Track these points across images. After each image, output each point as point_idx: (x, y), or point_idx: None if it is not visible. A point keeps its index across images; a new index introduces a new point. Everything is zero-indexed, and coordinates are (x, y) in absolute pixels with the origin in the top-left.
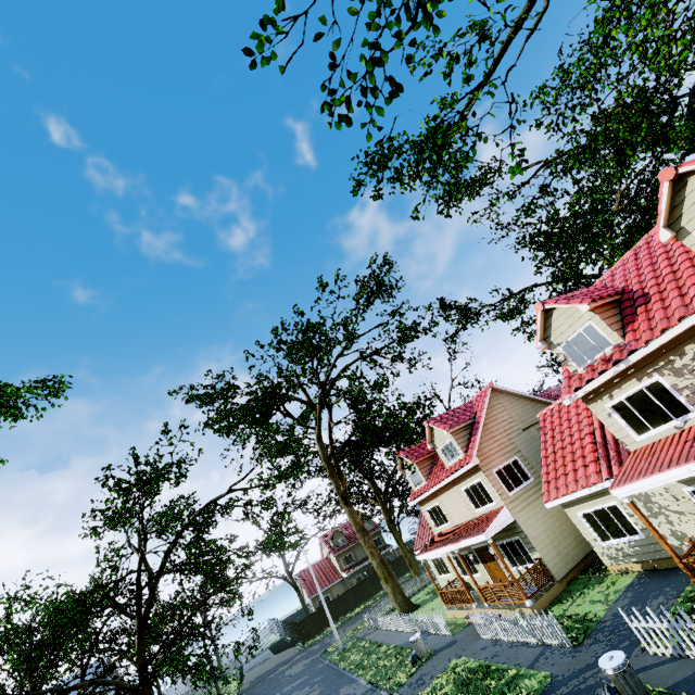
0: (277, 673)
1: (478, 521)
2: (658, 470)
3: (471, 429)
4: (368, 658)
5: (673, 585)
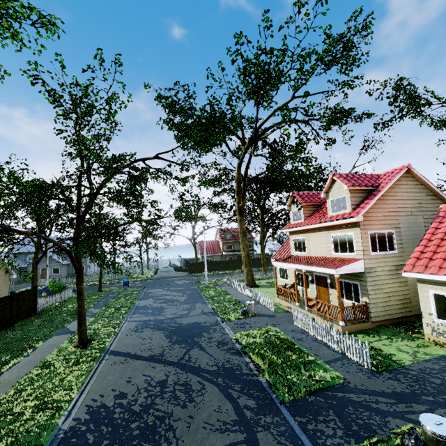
0: (171, 279)
1: (332, 260)
2: None
3: (368, 194)
4: (218, 297)
5: None
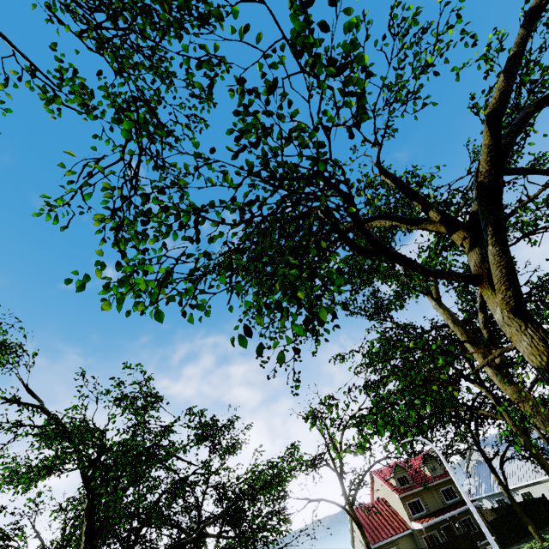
0: None
1: None
2: None
3: None
4: None
5: None
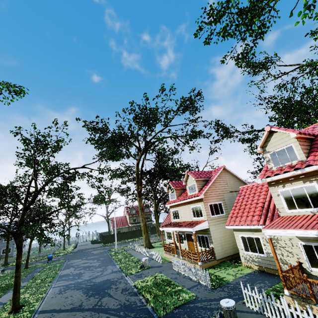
0: (88, 251)
1: (192, 222)
2: (293, 228)
3: (206, 182)
4: (124, 259)
5: (270, 281)
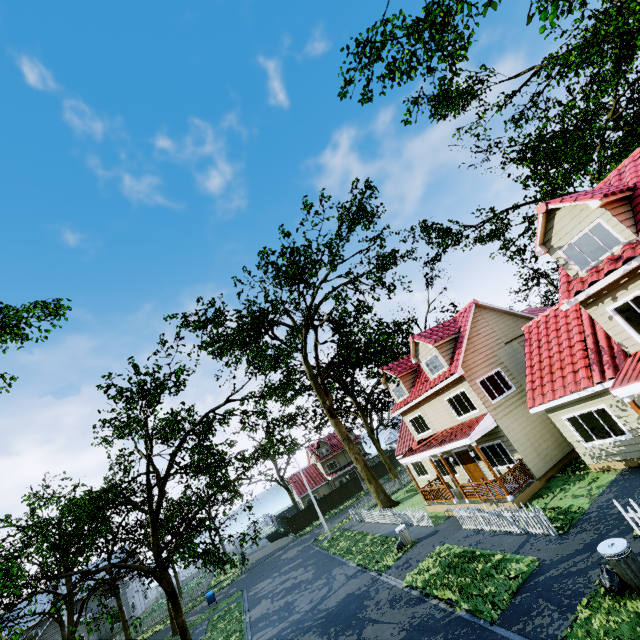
0: (274, 557)
1: (461, 427)
2: None
3: (455, 343)
4: (356, 545)
5: None
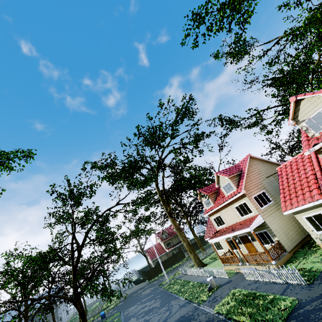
0: (137, 293)
1: (243, 222)
2: None
3: (240, 176)
4: (183, 288)
5: None
